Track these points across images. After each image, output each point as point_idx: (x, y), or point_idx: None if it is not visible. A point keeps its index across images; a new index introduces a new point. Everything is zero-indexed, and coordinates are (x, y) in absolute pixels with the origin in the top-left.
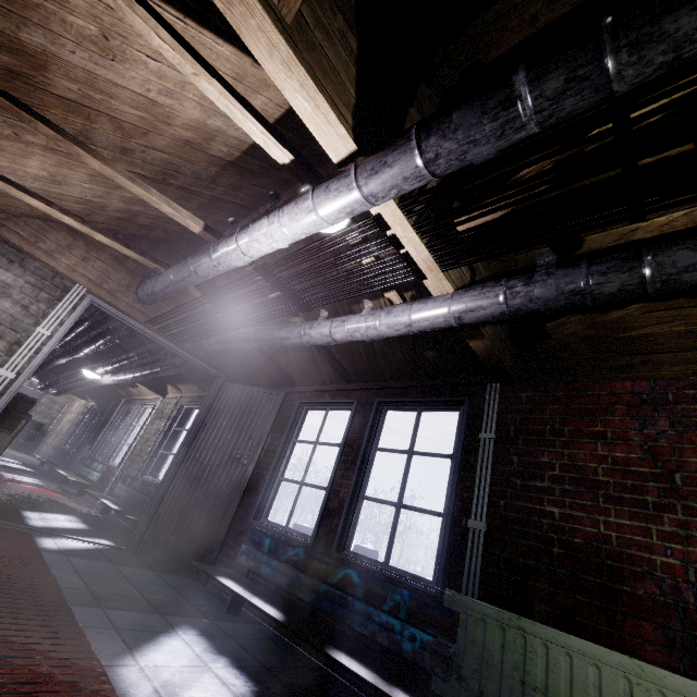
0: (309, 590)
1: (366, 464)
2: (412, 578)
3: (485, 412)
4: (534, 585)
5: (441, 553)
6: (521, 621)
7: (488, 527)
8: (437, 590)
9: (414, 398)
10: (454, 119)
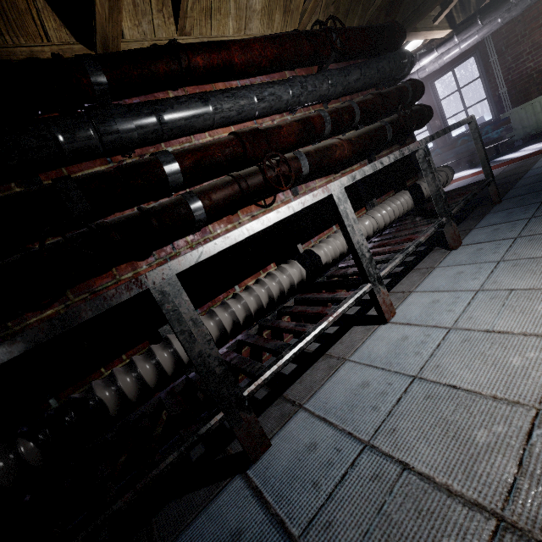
0: (450, 154)
1: (440, 109)
2: (484, 124)
3: (488, 50)
4: (530, 91)
5: (493, 109)
6: (529, 103)
7: (507, 88)
8: (497, 118)
9: (448, 68)
10: (493, 14)
